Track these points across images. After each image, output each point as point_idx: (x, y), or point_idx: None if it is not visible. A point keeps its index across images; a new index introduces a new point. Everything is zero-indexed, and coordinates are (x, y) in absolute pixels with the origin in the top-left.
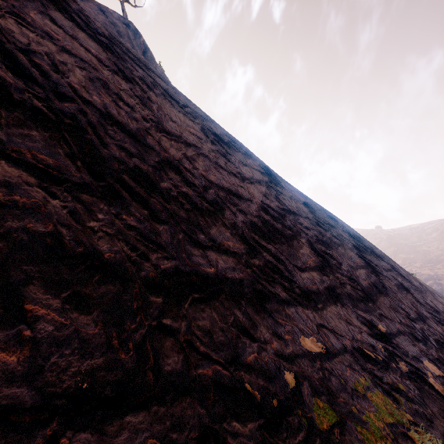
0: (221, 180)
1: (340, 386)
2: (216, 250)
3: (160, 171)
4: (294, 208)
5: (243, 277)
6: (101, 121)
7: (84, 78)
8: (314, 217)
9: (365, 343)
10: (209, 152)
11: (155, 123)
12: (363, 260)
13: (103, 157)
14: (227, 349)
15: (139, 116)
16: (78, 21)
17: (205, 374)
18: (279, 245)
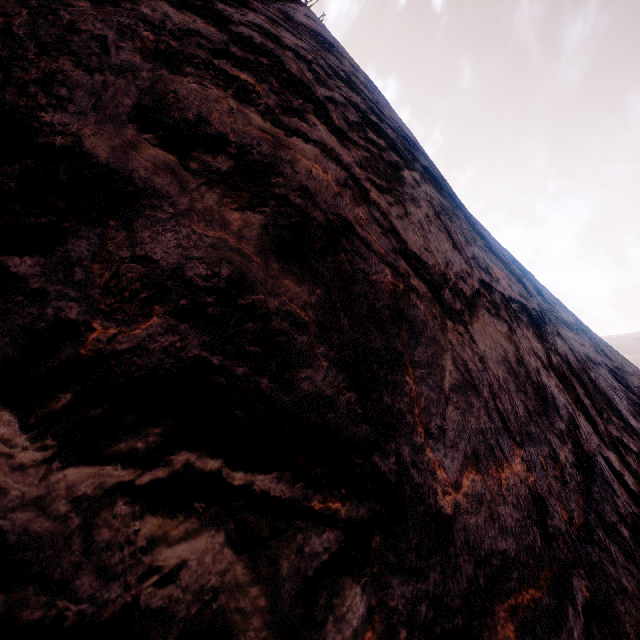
0: (574, 342)
1: None
2: None
3: None
4: (618, 362)
5: None
6: None
7: None
8: (632, 370)
9: None
10: (538, 296)
11: None
12: None
13: None
14: None
15: None
16: None
17: None
18: None
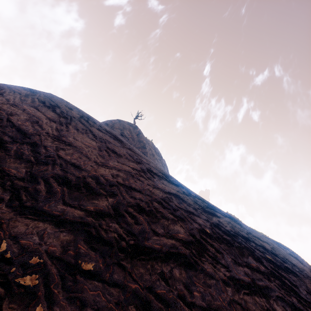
0: (74, 159)
1: None
2: None
3: (18, 143)
4: (140, 188)
5: None
6: (8, 126)
7: (25, 118)
8: (164, 199)
9: (22, 246)
10: (88, 151)
11: (54, 135)
12: (194, 239)
13: None
14: None
15: (44, 131)
16: (56, 111)
17: None
18: (73, 191)
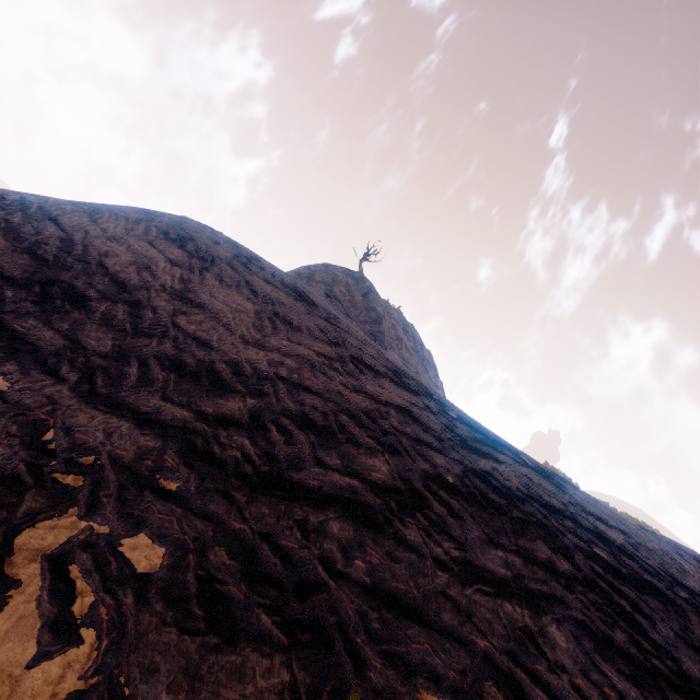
0: (202, 331)
1: None
2: (62, 334)
3: (110, 301)
4: (321, 388)
5: (49, 349)
6: (99, 273)
7: (128, 261)
8: (368, 412)
9: (76, 441)
10: (233, 319)
11: (174, 290)
12: (405, 486)
13: (56, 279)
14: None
15: (157, 283)
16: (187, 247)
17: None
18: (186, 381)
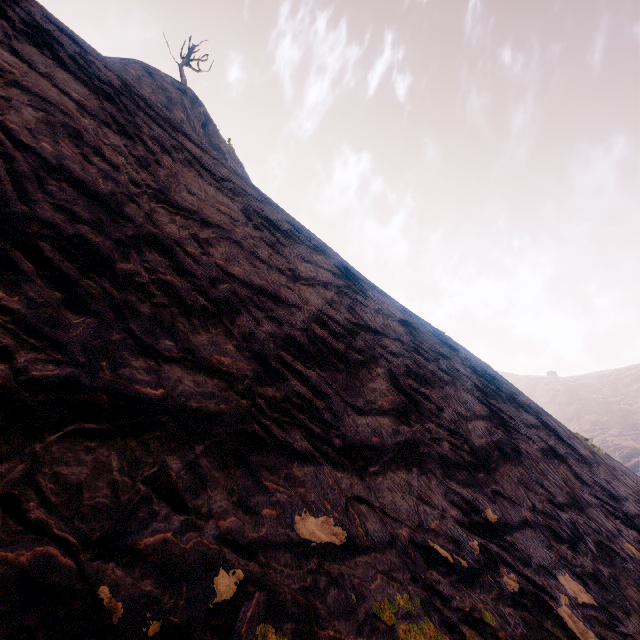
0: (252, 275)
1: (343, 607)
2: (189, 366)
3: (129, 249)
4: (378, 325)
5: (226, 409)
6: (40, 172)
7: (38, 120)
8: (413, 341)
9: (444, 535)
10: (245, 238)
11: (154, 191)
12: (487, 408)
13: (11, 214)
14: (101, 520)
15: (124, 178)
16: (65, 62)
17: (9, 560)
18: (331, 372)
